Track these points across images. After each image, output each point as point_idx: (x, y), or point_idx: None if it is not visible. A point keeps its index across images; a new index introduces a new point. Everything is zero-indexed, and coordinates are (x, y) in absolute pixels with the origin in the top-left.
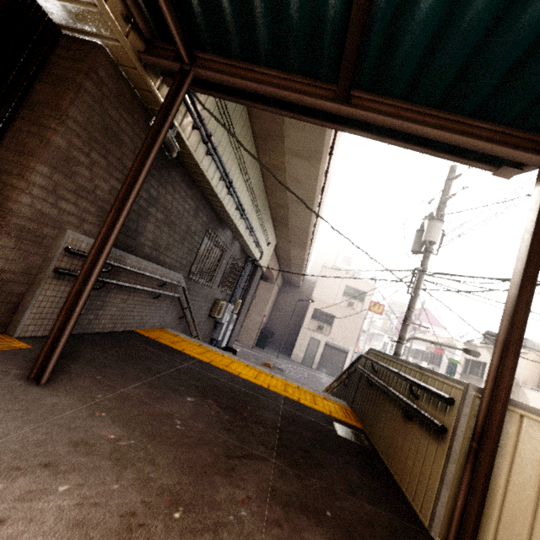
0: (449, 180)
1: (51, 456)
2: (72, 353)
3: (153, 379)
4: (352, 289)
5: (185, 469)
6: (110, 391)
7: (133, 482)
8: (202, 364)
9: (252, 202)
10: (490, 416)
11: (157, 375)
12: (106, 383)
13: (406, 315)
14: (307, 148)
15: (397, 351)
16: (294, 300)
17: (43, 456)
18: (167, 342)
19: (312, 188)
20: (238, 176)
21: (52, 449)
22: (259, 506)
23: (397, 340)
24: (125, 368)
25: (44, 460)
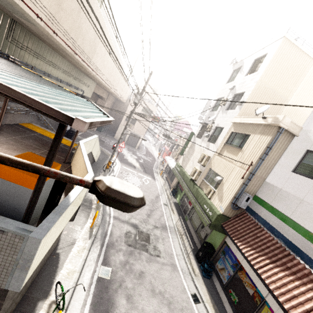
0: (148, 78)
1: (3, 143)
2: (1, 129)
3: (22, 136)
4: (146, 108)
5: (25, 148)
6: (11, 137)
7: (16, 147)
8: (40, 135)
9: (67, 74)
10: (72, 144)
11: (24, 136)
12: (10, 136)
13: (125, 126)
14: (78, 65)
15: (120, 137)
16: (121, 110)
17: (1, 143)
18: (30, 128)
19: (90, 74)
20: (54, 70)
21: (3, 142)
22: (37, 153)
23: (121, 134)
24: (15, 133)
25: (2, 143)
